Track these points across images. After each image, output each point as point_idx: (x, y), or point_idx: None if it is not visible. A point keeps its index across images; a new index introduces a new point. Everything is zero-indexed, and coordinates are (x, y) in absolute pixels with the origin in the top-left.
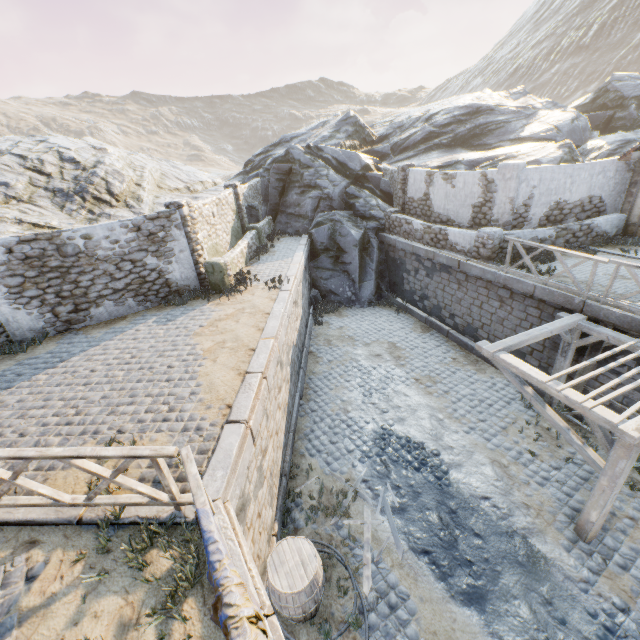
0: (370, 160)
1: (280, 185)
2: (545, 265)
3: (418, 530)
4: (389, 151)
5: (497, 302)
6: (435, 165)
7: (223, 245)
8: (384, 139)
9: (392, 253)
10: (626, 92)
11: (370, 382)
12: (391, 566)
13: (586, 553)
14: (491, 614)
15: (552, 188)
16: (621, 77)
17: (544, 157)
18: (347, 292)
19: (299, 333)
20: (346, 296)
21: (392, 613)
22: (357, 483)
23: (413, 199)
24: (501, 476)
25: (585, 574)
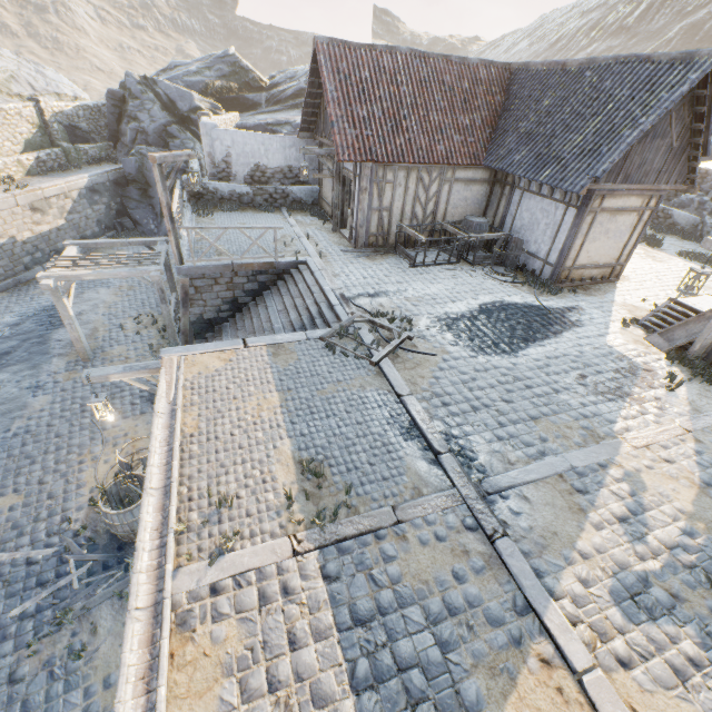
0: (208, 104)
1: (117, 112)
2: (223, 213)
3: None
4: (261, 101)
5: None
6: (265, 122)
7: (4, 153)
8: (274, 88)
9: None
10: None
11: (86, 283)
12: None
13: (76, 365)
14: None
15: (248, 151)
16: None
17: None
18: (151, 225)
19: (45, 237)
20: (150, 228)
21: None
22: None
23: None
24: (87, 334)
25: (61, 371)
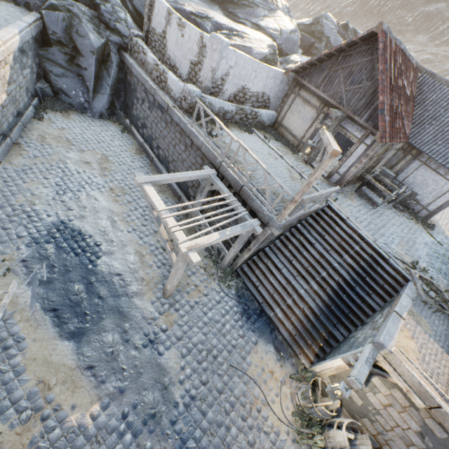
0: None
1: None
2: (220, 130)
3: (56, 296)
4: None
5: (184, 147)
6: (189, 9)
7: None
8: None
9: (129, 76)
10: (325, 30)
11: (69, 183)
12: (19, 321)
13: (162, 304)
14: (84, 342)
15: (243, 74)
16: (328, 17)
17: (256, 48)
18: (80, 97)
19: None
20: (79, 101)
21: (4, 352)
22: (15, 262)
23: (155, 31)
24: (137, 261)
25: (155, 315)
